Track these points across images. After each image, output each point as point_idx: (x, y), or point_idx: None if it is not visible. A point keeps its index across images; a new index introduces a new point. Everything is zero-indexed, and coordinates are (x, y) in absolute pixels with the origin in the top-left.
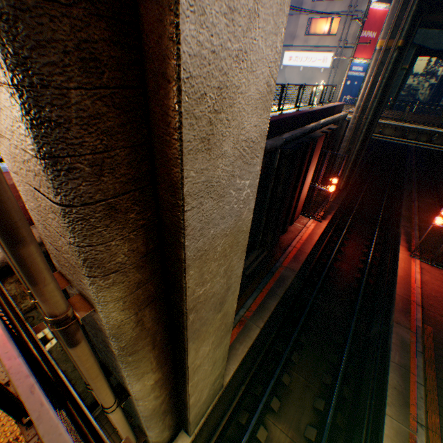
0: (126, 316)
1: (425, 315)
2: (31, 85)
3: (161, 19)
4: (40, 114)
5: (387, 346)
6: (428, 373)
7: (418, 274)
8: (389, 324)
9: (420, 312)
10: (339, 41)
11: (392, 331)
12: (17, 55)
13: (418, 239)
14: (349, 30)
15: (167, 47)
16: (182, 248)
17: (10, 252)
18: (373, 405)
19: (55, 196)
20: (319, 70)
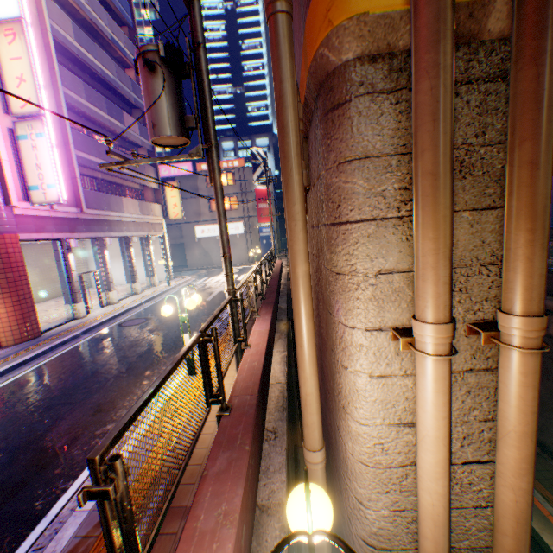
0: None
1: None
2: None
3: None
4: None
5: None
6: None
7: None
8: None
9: None
10: (244, 212)
11: None
12: None
13: None
14: (248, 204)
15: None
16: None
17: (526, 550)
18: (531, 547)
19: None
20: (235, 236)
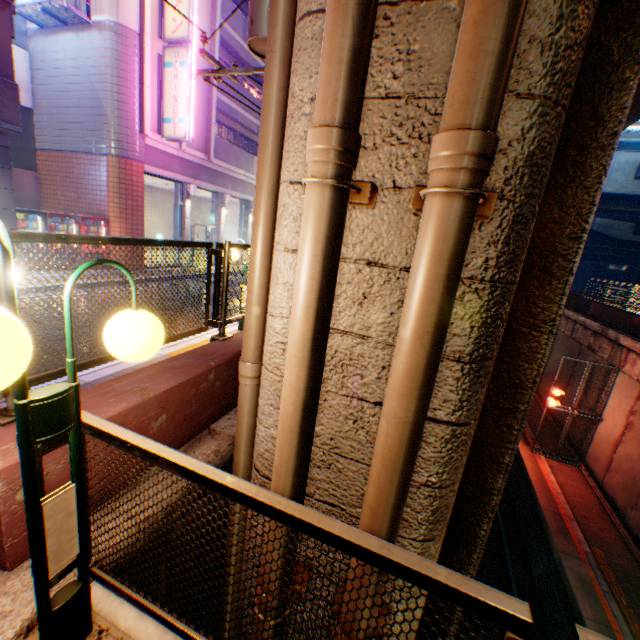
0: (420, 611)
1: (586, 533)
2: (505, 281)
3: (559, 222)
4: (496, 311)
5: (568, 593)
6: (632, 624)
7: (551, 474)
8: (553, 556)
9: (579, 529)
10: None
11: (565, 567)
12: (511, 252)
13: (529, 428)
14: None
15: (559, 244)
16: (499, 472)
17: (389, 511)
18: None
19: (452, 411)
20: None
